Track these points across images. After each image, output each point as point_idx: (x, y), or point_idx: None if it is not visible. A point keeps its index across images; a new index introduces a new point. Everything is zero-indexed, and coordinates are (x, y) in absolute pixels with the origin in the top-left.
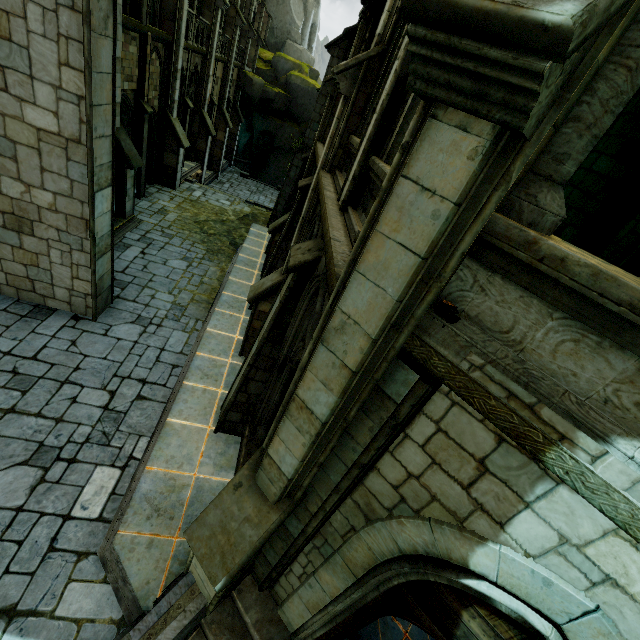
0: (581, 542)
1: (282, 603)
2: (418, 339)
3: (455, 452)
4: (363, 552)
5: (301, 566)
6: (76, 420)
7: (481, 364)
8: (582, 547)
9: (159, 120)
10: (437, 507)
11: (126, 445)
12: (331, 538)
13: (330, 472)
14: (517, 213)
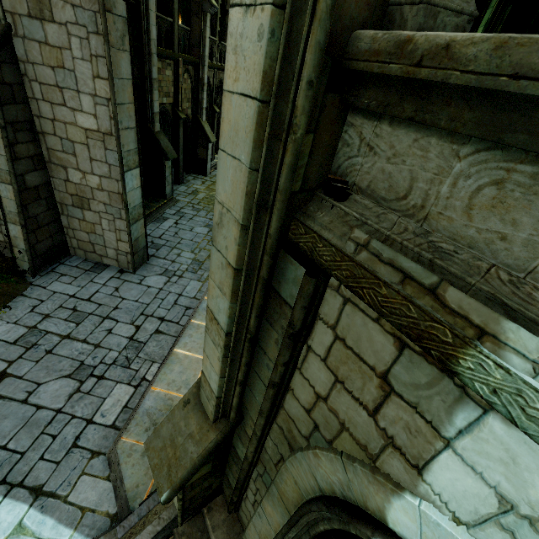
0: (536, 513)
1: (245, 529)
2: (302, 225)
3: (355, 365)
4: (291, 486)
5: (252, 493)
6: (109, 346)
7: (366, 240)
8: (538, 522)
9: (193, 124)
10: (347, 438)
11: (141, 368)
12: (268, 466)
13: (255, 392)
14: (399, 27)
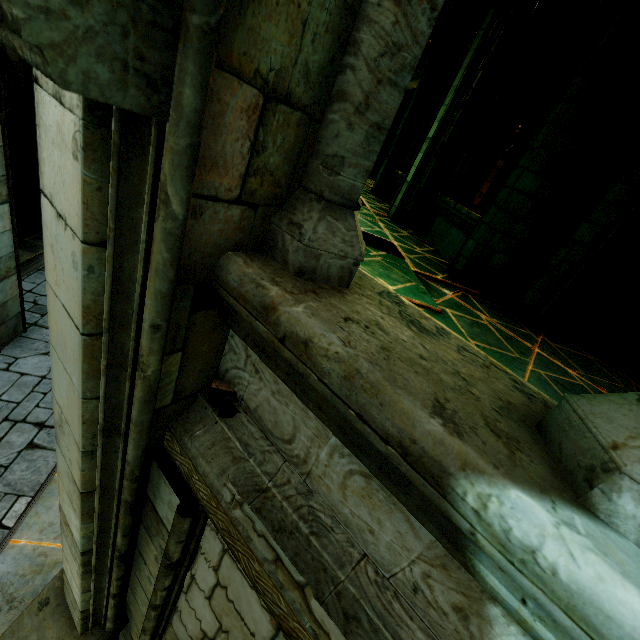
0: None
1: None
2: (177, 442)
3: (237, 623)
4: None
5: None
6: None
7: (240, 499)
8: None
9: None
10: None
11: None
12: None
13: (138, 600)
14: (282, 252)
